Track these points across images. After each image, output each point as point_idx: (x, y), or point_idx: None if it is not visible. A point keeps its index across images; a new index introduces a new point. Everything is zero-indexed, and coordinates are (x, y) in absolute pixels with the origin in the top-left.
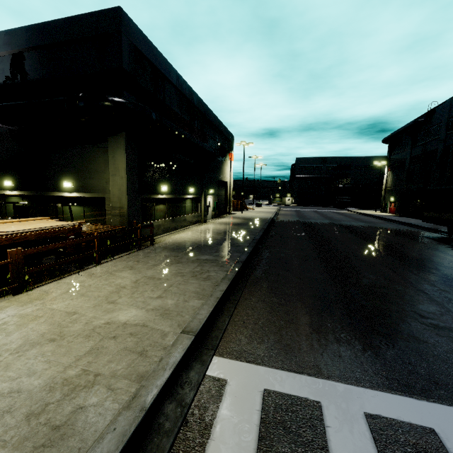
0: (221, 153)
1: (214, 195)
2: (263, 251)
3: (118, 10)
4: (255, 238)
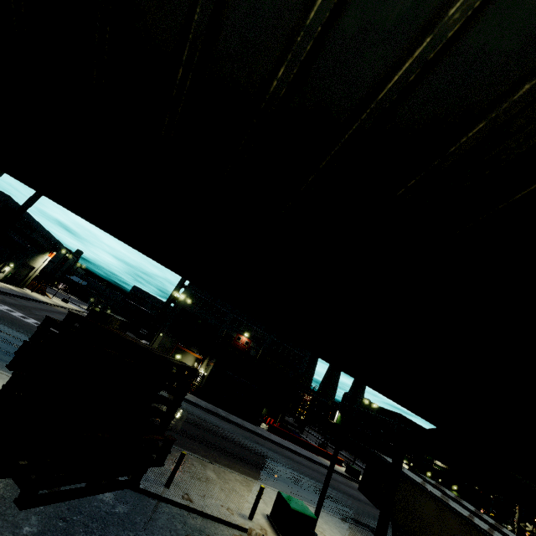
0: (41, 249)
1: (14, 268)
2: (4, 295)
3: (9, 196)
4: (8, 292)
